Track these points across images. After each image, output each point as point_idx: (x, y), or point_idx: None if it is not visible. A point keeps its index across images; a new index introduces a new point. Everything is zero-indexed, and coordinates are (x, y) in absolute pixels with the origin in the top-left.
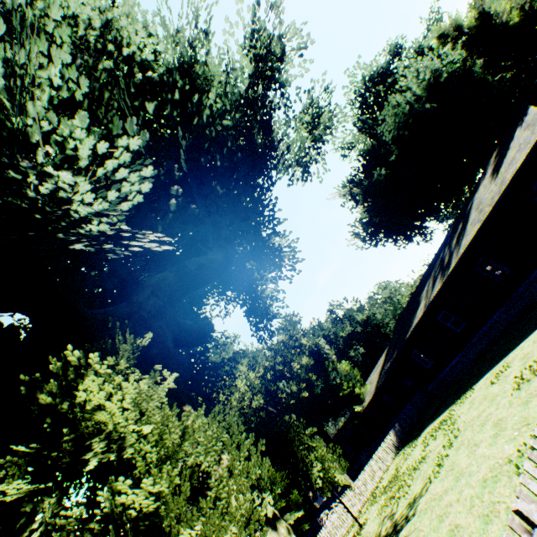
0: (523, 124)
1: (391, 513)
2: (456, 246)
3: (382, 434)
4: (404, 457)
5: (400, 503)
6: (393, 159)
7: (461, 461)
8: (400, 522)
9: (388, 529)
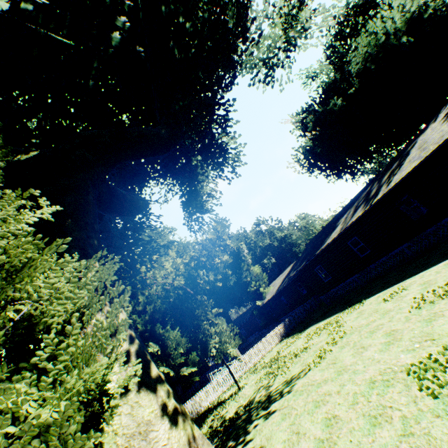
0: None
1: (267, 385)
2: (388, 180)
3: (272, 325)
4: (287, 345)
5: (277, 379)
6: (352, 91)
7: (345, 359)
8: (275, 395)
9: (262, 396)
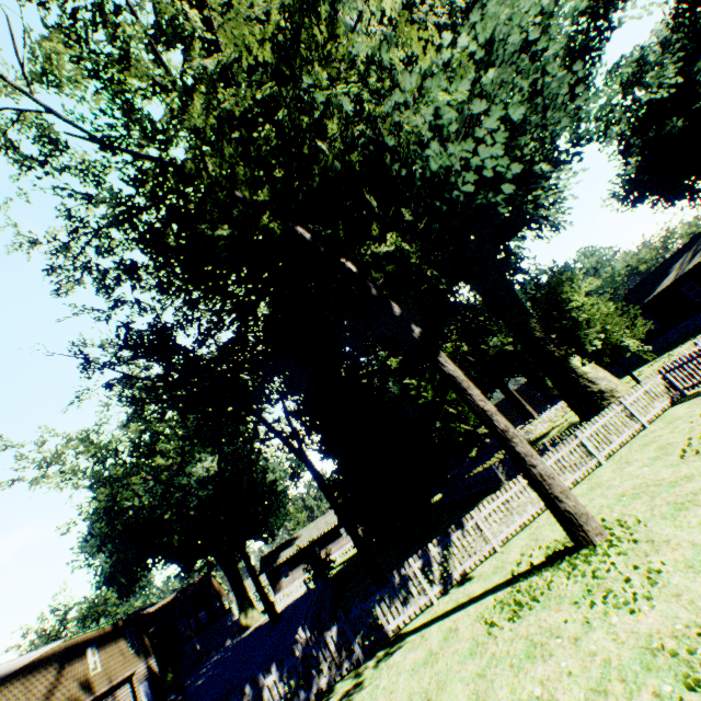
0: None
1: None
2: None
3: None
4: None
5: None
6: (697, 106)
7: None
8: None
9: None
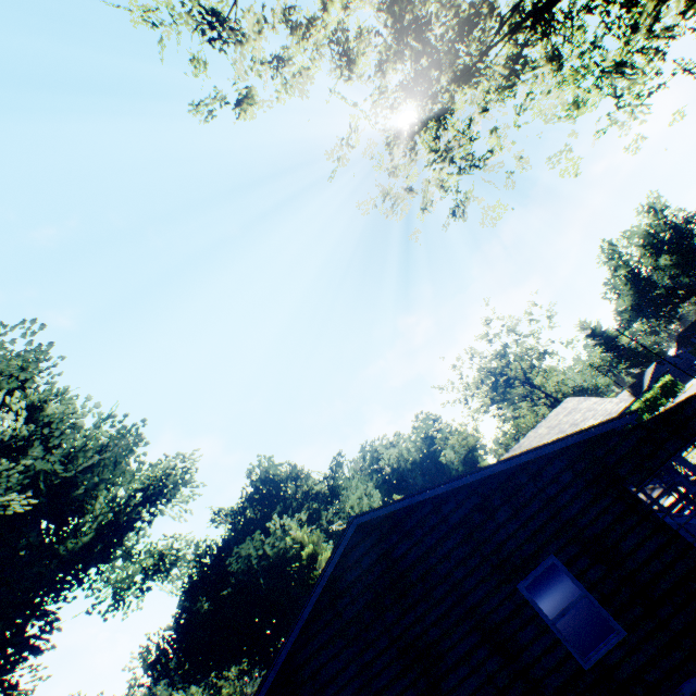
0: None
1: None
2: None
3: None
4: None
5: None
6: (225, 592)
7: None
8: None
9: None
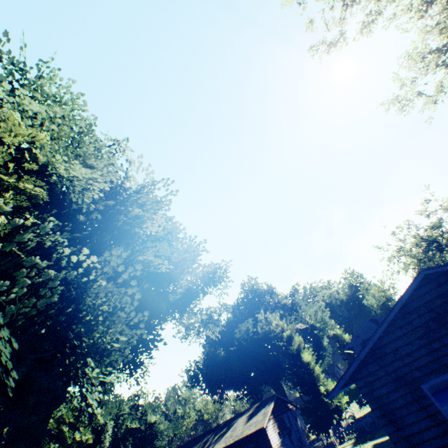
0: (266, 408)
1: None
2: (214, 442)
3: None
4: None
5: None
6: (232, 348)
7: None
8: None
9: None
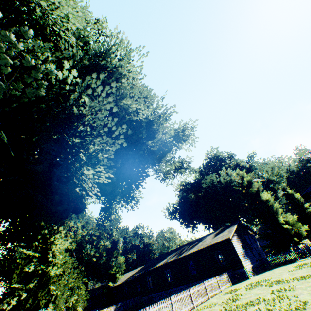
0: (230, 228)
1: None
2: (189, 249)
3: (111, 305)
4: None
5: None
6: (200, 194)
7: None
8: None
9: None
